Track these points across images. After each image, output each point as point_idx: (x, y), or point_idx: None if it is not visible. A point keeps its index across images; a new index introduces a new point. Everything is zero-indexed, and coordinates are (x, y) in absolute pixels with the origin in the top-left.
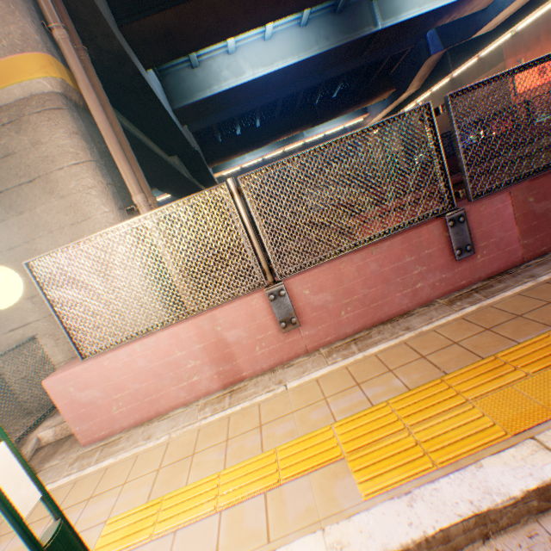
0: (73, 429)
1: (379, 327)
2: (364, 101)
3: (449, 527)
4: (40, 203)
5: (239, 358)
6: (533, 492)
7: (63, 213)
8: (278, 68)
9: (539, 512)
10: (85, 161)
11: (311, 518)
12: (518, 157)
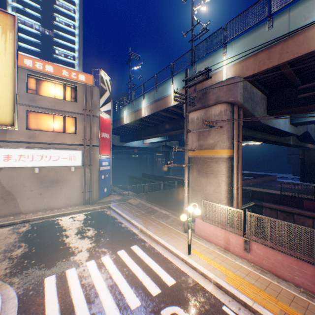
0: (195, 229)
1: (272, 274)
2: None
3: (228, 290)
4: (211, 178)
5: (230, 246)
6: (242, 300)
7: (215, 182)
8: None
9: (243, 305)
10: (225, 174)
11: (215, 274)
12: None
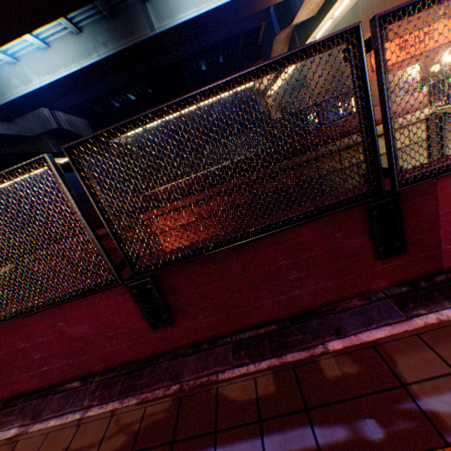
0: None
1: None
2: (234, 73)
3: None
4: None
5: None
6: None
7: None
8: (63, 75)
9: None
10: None
11: None
12: (303, 161)
